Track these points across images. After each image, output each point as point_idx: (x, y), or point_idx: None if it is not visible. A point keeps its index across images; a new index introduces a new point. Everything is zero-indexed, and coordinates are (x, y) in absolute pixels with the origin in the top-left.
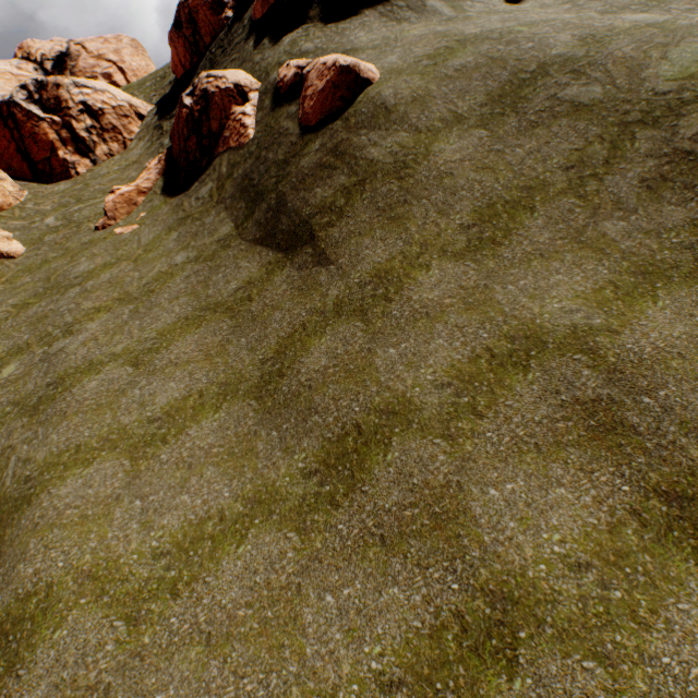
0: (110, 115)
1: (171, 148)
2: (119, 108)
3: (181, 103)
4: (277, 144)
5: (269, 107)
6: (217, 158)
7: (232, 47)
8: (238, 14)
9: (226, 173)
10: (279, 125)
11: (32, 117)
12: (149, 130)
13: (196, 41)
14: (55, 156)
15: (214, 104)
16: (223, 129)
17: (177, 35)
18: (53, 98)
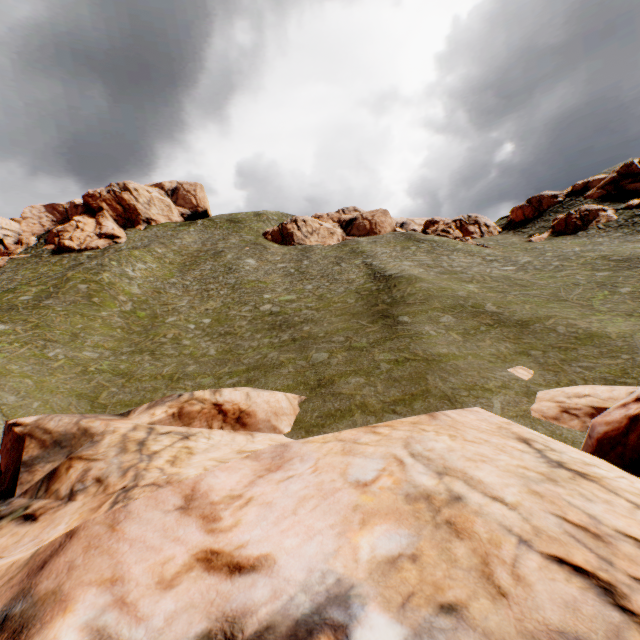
0: (491, 228)
1: (553, 229)
2: (494, 226)
3: (570, 213)
4: (636, 217)
5: (622, 212)
6: (592, 226)
7: (573, 206)
8: (569, 199)
9: (603, 227)
10: (633, 214)
11: (467, 224)
12: (509, 233)
13: (538, 208)
14: (471, 236)
15: (590, 213)
16: (594, 219)
17: (527, 206)
18: (473, 220)
